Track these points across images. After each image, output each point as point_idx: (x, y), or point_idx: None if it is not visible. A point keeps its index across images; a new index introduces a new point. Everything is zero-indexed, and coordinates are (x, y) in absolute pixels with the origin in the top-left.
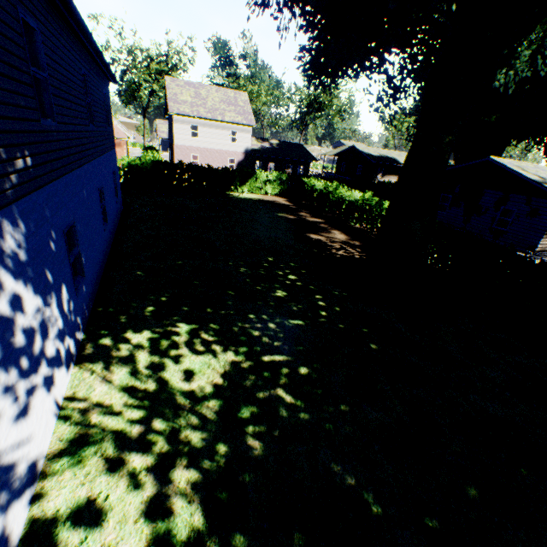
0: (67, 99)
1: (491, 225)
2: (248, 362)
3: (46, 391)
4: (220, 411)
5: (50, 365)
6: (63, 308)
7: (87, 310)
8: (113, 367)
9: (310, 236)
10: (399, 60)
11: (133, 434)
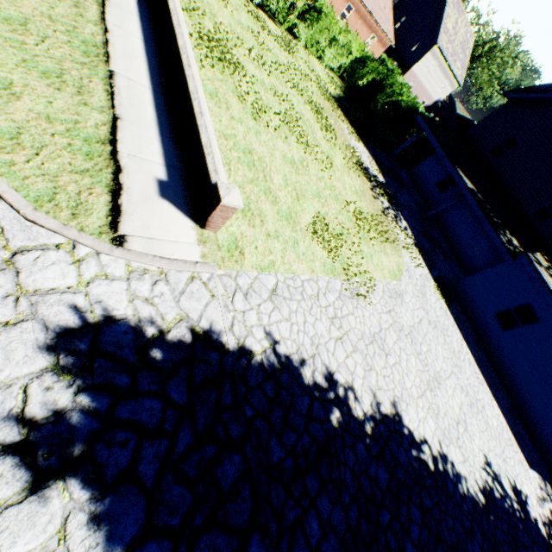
0: None
1: None
2: None
3: None
4: None
5: None
6: None
7: None
8: None
9: None
10: None
11: None
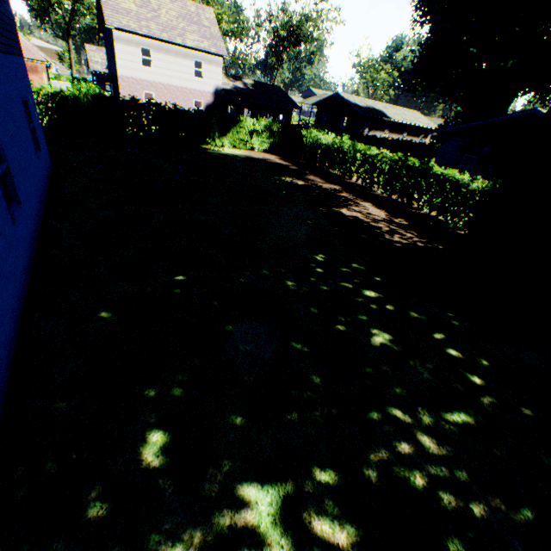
0: None
1: None
2: None
3: None
4: None
5: None
6: None
7: None
8: None
9: (342, 212)
10: None
11: None
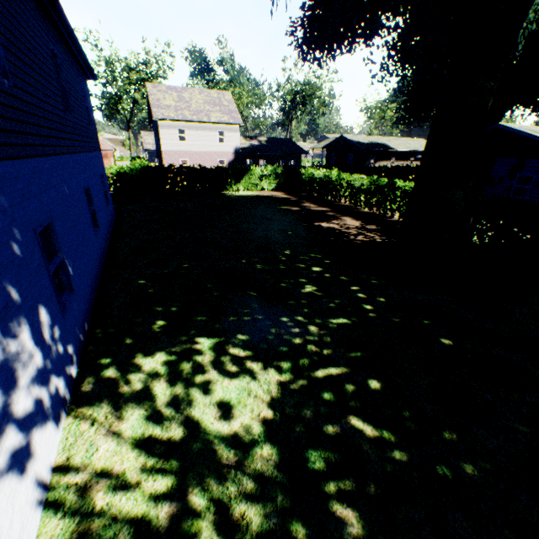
0: (30, 66)
1: (508, 195)
2: (298, 382)
3: (18, 474)
4: (282, 463)
5: (24, 428)
6: (42, 337)
7: (81, 334)
8: (120, 409)
9: (321, 225)
10: (403, 19)
11: (161, 522)
